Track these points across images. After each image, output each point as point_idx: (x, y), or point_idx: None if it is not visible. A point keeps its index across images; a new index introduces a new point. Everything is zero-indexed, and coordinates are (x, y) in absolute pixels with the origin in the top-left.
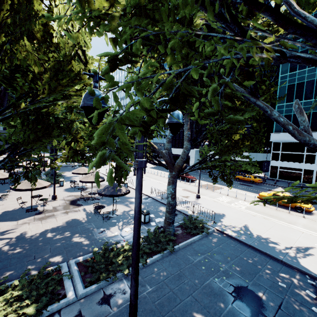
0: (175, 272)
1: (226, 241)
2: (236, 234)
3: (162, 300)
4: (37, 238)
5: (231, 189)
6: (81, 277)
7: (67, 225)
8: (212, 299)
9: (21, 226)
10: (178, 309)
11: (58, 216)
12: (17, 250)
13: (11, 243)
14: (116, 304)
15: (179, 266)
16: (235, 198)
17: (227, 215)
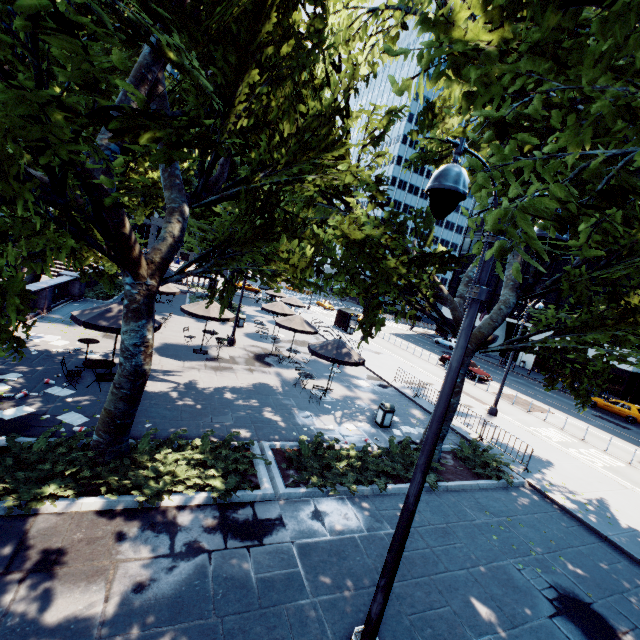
0: (437, 523)
1: (549, 512)
2: (574, 506)
3: (411, 554)
4: (212, 394)
5: (573, 420)
6: (280, 470)
7: (253, 390)
8: (509, 593)
9: (189, 370)
10: (441, 579)
11: (238, 371)
12: (187, 402)
13: (179, 390)
14: (335, 529)
15: (445, 516)
16: (579, 441)
17: (556, 465)
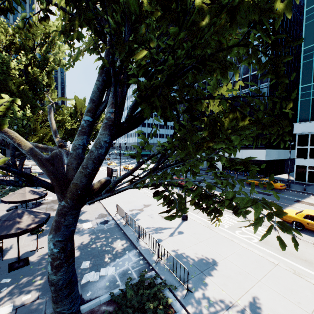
0: None
1: None
2: None
3: None
4: None
5: None
6: None
7: None
8: None
9: None
10: None
11: None
12: None
13: None
14: None
15: None
16: (243, 219)
17: (221, 262)
